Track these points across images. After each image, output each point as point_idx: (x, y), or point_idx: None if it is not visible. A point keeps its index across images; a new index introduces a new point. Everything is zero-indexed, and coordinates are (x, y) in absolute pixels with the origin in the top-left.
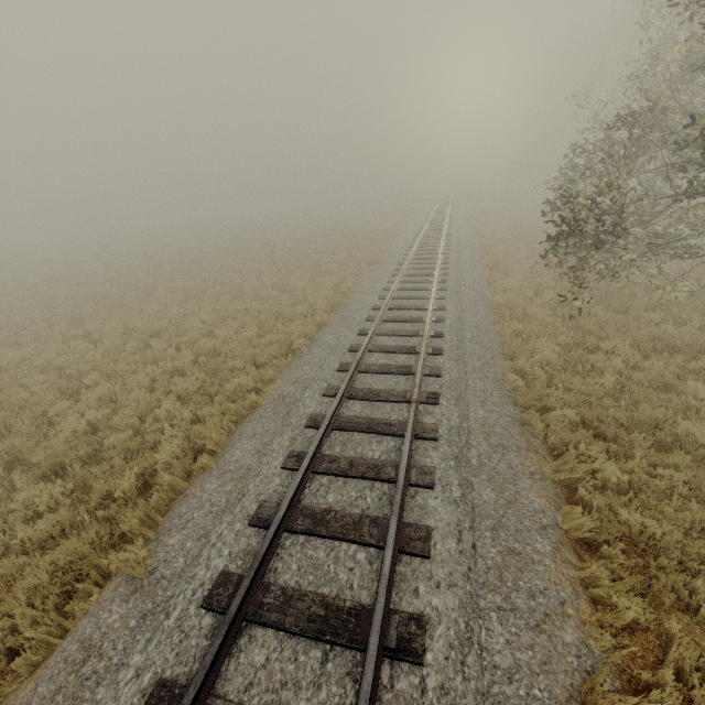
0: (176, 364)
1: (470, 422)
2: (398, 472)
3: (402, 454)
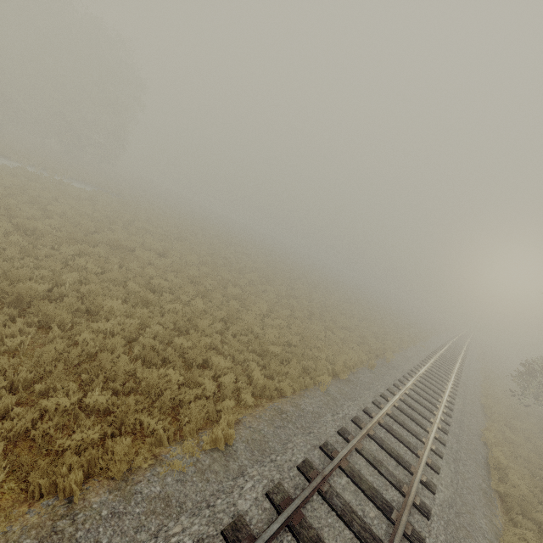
0: (360, 324)
1: (467, 397)
2: (446, 387)
3: (449, 385)
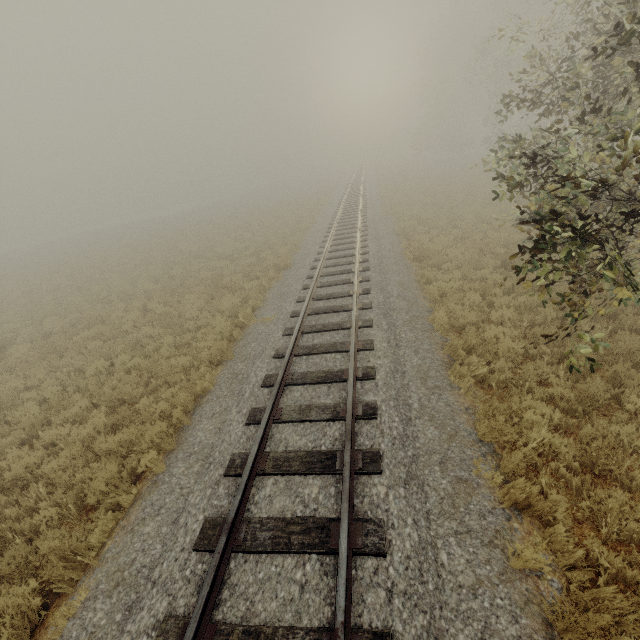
0: None
1: None
2: None
3: None
